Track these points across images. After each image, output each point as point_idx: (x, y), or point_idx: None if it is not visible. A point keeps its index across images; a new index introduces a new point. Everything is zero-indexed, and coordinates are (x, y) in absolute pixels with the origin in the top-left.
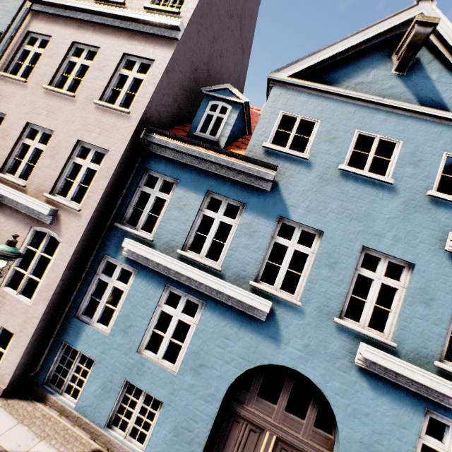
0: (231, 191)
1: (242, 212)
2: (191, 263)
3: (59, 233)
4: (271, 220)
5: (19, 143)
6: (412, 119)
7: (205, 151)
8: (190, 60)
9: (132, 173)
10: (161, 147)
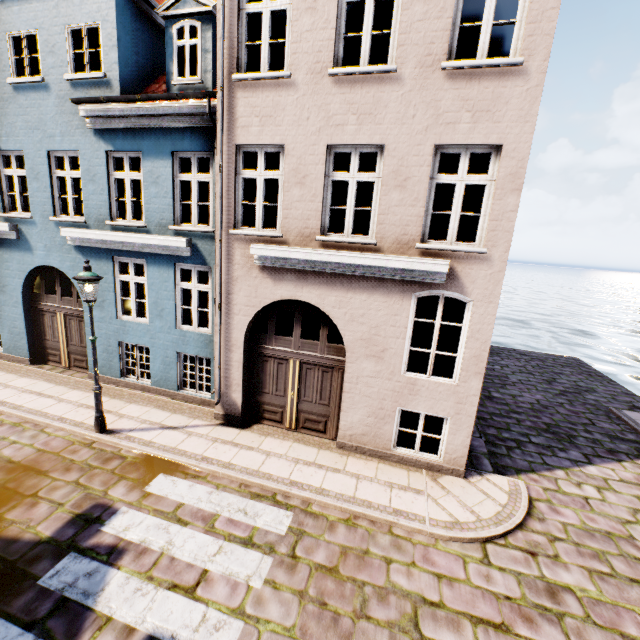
0: None
1: None
2: None
3: None
4: None
5: None
6: None
7: None
8: None
9: None
10: None
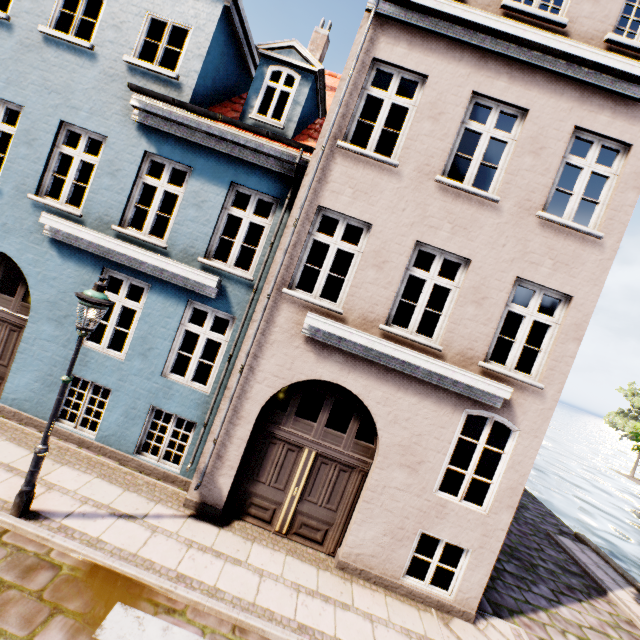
0: None
1: None
2: None
3: None
4: None
5: None
6: None
7: None
8: None
9: None
10: None
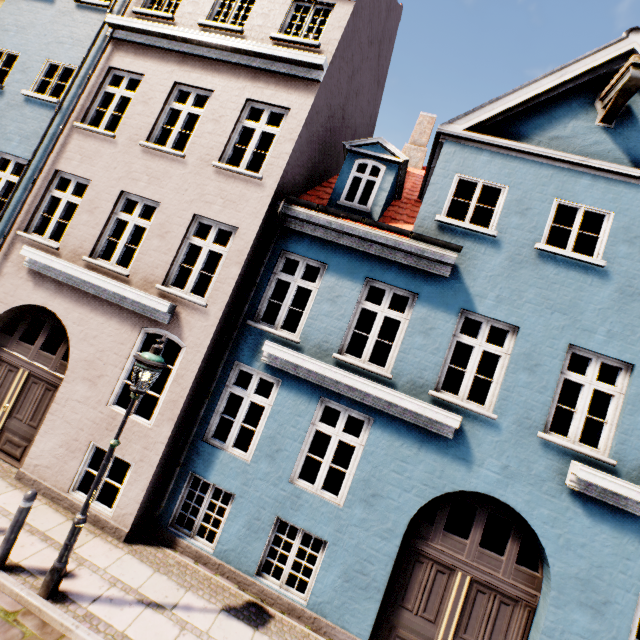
0: (397, 278)
1: (413, 304)
2: (352, 370)
3: (181, 335)
4: (452, 314)
5: (112, 218)
6: (625, 184)
7: (364, 227)
8: (328, 105)
9: (267, 256)
10: (302, 222)
